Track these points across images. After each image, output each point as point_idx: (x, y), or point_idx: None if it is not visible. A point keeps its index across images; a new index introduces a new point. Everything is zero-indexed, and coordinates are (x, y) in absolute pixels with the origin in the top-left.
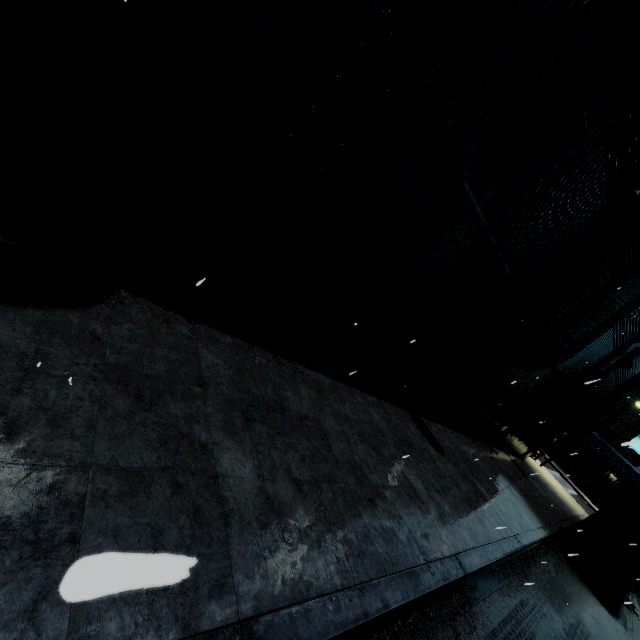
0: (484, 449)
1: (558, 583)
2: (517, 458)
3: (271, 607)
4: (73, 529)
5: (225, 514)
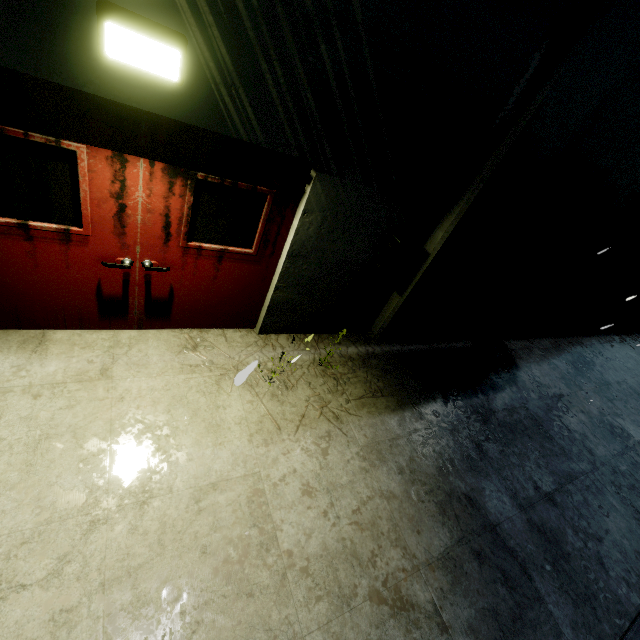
0: None
1: None
2: None
3: None
4: None
5: None
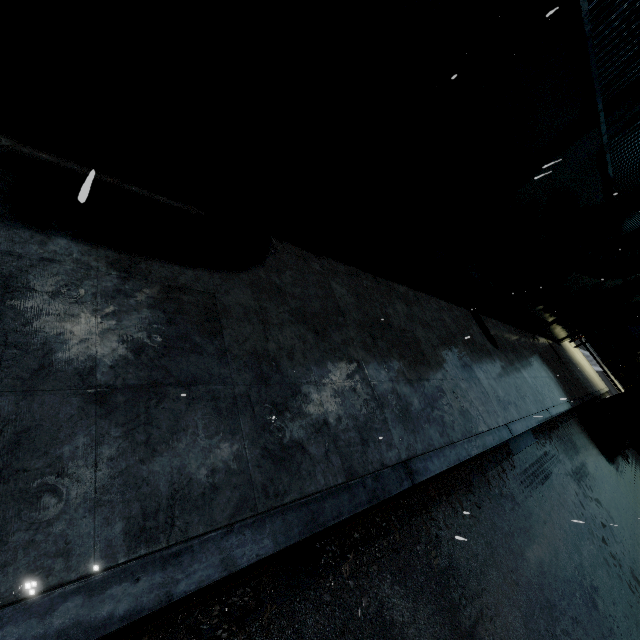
0: (528, 338)
1: (573, 441)
2: (555, 343)
3: (414, 455)
4: (323, 418)
5: (380, 405)
